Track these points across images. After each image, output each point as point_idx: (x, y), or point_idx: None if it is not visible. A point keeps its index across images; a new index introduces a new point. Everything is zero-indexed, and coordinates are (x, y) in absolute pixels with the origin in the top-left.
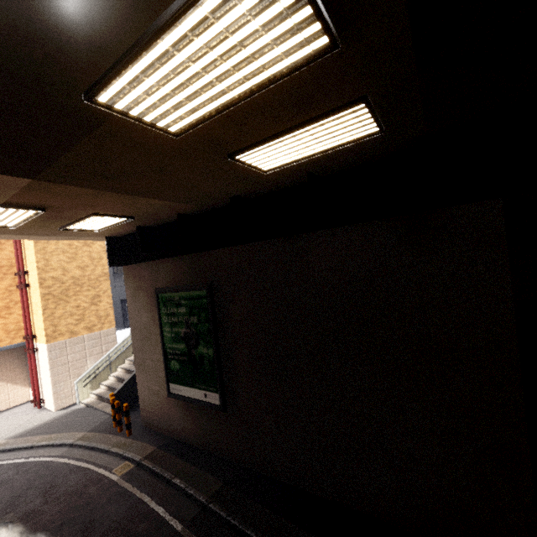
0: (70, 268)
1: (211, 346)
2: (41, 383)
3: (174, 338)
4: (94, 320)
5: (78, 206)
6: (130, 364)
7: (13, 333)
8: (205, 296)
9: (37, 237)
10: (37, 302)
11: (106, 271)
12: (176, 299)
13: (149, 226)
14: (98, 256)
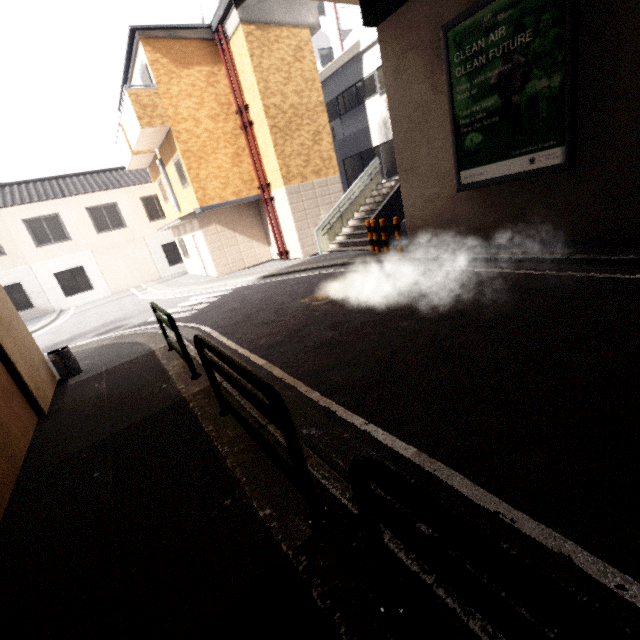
0: (287, 94)
1: (559, 69)
2: (283, 234)
3: (476, 95)
4: (319, 164)
5: None
6: (361, 216)
7: (247, 184)
8: None
9: None
10: (265, 139)
11: (321, 99)
12: (486, 21)
13: None
14: (310, 77)
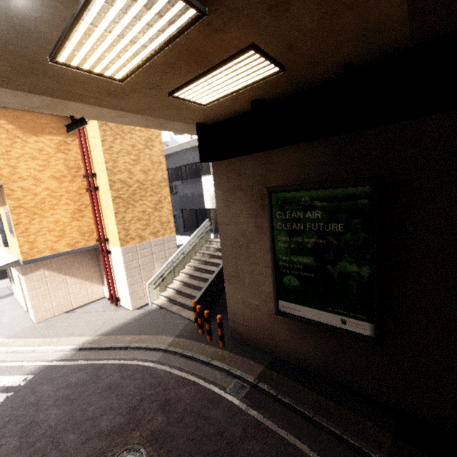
0: (135, 172)
1: (368, 264)
2: (116, 283)
3: (295, 249)
4: (158, 226)
5: (259, 7)
6: (191, 270)
7: (86, 235)
8: (368, 195)
9: (128, 116)
10: (108, 205)
11: (165, 176)
12: (304, 201)
13: (265, 102)
14: (158, 160)
